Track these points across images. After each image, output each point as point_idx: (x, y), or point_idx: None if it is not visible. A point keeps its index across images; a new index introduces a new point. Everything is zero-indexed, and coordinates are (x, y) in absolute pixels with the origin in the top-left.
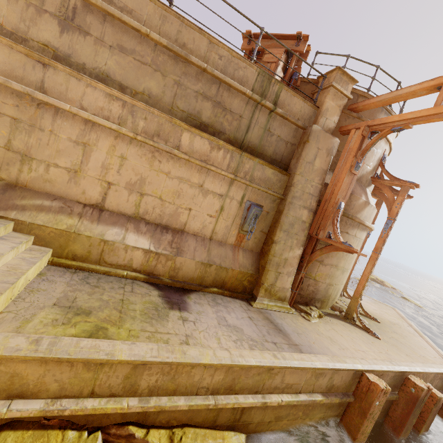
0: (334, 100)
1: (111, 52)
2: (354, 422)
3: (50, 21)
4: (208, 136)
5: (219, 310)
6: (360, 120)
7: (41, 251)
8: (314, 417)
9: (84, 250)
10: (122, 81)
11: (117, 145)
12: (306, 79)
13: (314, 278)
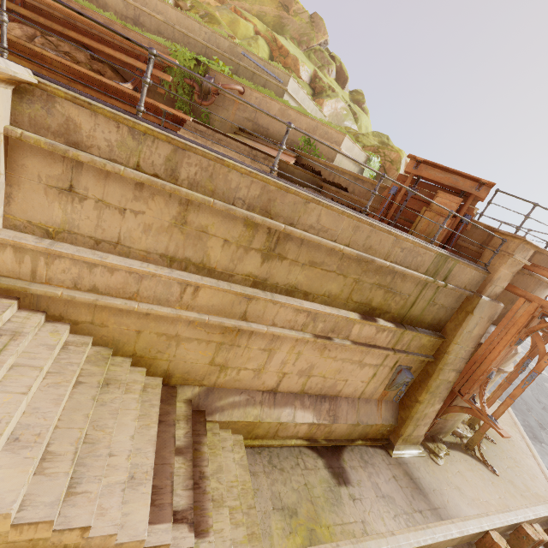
0: (509, 268)
1: (302, 269)
2: None
3: (254, 255)
4: (376, 324)
5: (370, 473)
6: (530, 276)
7: (239, 444)
8: None
9: (264, 431)
10: (307, 289)
11: (296, 345)
12: (479, 223)
13: (445, 418)
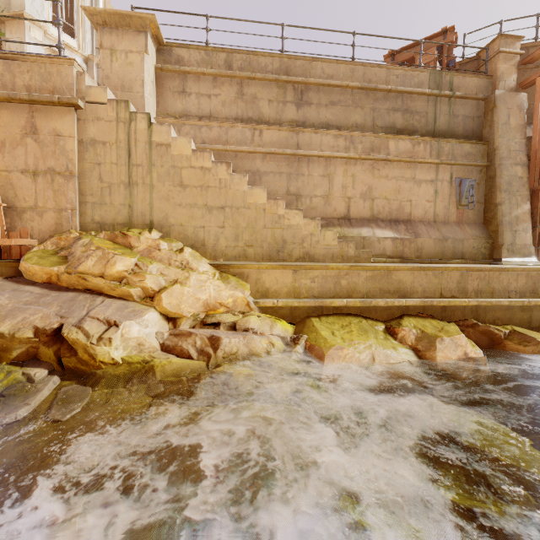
0: (506, 63)
1: (327, 109)
2: None
3: (290, 106)
4: (407, 137)
5: None
6: (539, 68)
7: None
8: None
9: None
10: (337, 124)
11: (347, 168)
12: (464, 61)
13: None
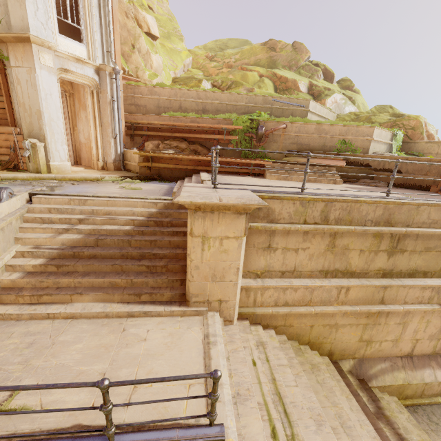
0: None
1: (419, 255)
2: None
3: (381, 255)
4: None
5: None
6: None
7: (398, 405)
8: None
9: (412, 391)
10: (425, 269)
11: (424, 315)
12: None
13: None
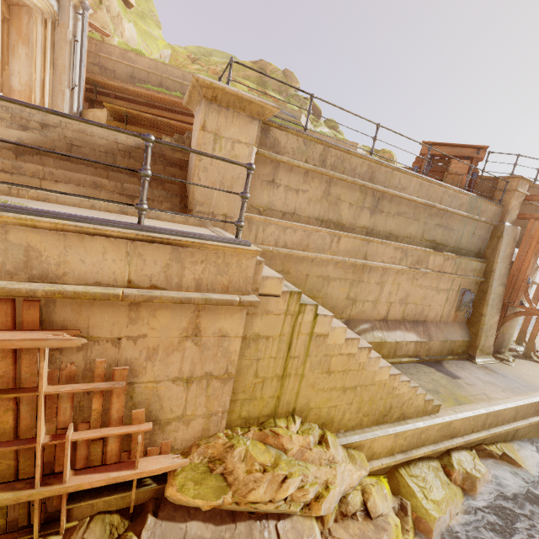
0: (517, 200)
1: (393, 218)
2: None
3: (366, 212)
4: (443, 253)
5: (469, 372)
6: (530, 205)
7: None
8: None
9: (387, 351)
10: (397, 234)
11: (396, 277)
12: (483, 177)
13: (502, 332)
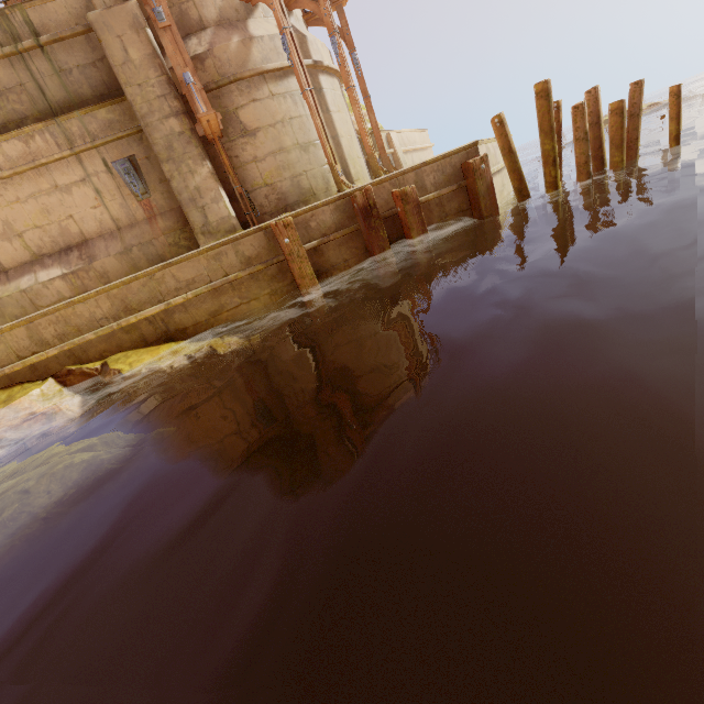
0: None
1: None
2: (293, 275)
3: None
4: (9, 135)
5: None
6: None
7: None
8: (260, 296)
9: (18, 308)
10: None
11: None
12: None
13: (265, 184)
